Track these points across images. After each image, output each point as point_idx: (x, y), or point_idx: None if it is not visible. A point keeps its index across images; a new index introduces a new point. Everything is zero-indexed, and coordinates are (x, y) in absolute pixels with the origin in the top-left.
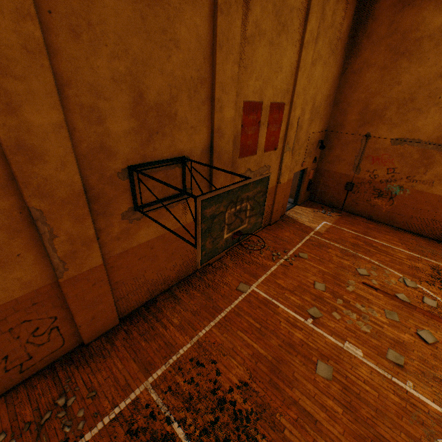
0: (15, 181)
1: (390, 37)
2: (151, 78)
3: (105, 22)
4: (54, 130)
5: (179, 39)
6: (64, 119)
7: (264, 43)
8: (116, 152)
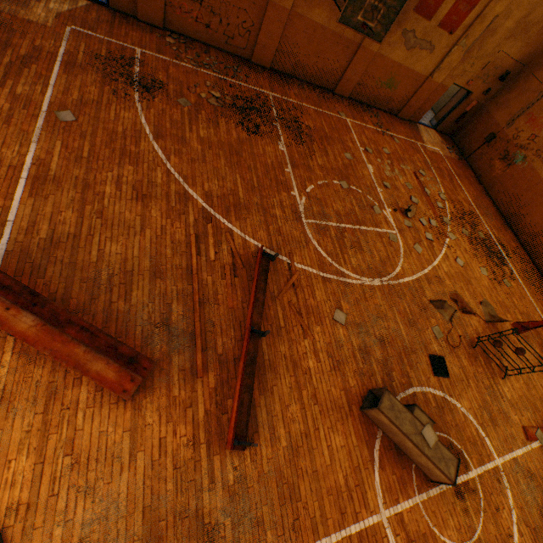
0: None
1: None
2: None
3: None
4: None
5: None
6: None
7: None
8: None
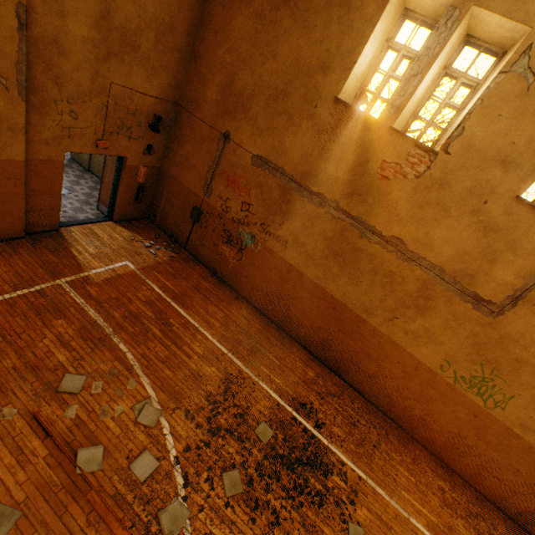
0: None
1: None
2: None
3: None
4: None
5: None
6: None
7: None
8: None
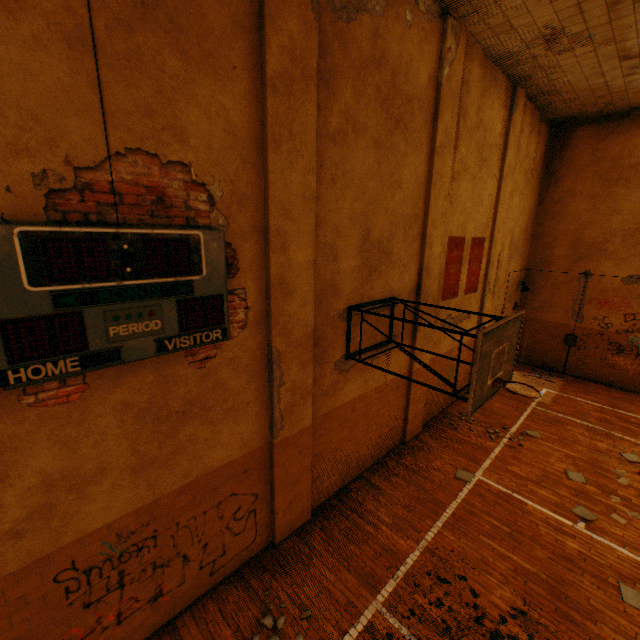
0: (265, 319)
1: (596, 165)
2: (377, 216)
3: (353, 170)
4: (306, 268)
5: (402, 180)
6: (314, 257)
7: (467, 178)
8: (341, 291)
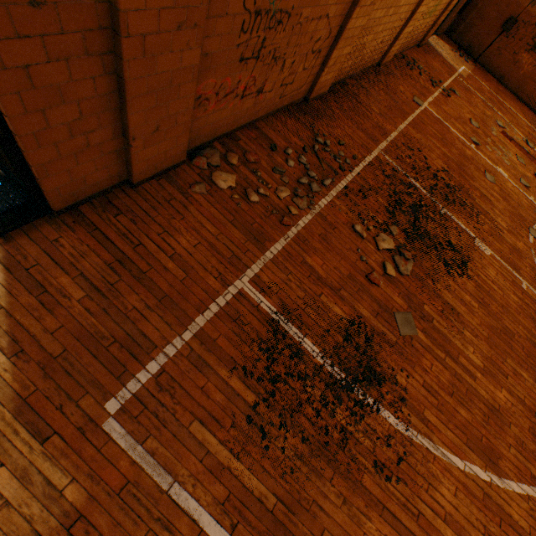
0: None
1: None
2: None
3: None
4: None
5: None
6: None
7: None
8: None
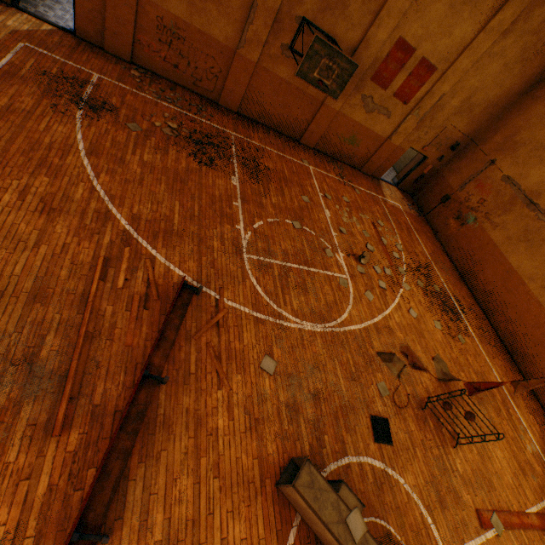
0: None
1: None
2: None
3: None
4: None
5: None
6: None
7: (444, 2)
8: (304, 4)
